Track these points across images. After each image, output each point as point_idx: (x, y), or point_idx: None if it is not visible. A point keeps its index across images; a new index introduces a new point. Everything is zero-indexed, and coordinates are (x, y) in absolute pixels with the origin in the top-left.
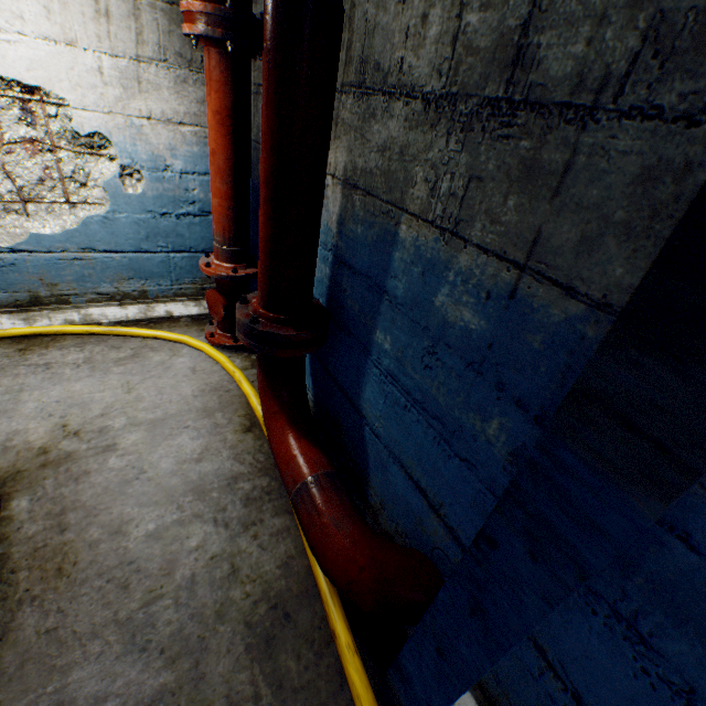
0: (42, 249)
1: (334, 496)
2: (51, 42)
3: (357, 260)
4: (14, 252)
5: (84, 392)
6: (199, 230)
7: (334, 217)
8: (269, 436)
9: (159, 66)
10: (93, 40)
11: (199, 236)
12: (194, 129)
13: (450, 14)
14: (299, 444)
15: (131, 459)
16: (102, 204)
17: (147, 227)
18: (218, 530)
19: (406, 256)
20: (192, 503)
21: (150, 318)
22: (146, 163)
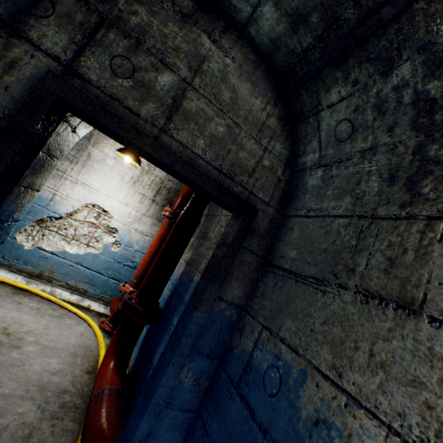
0: (63, 256)
1: (114, 399)
2: (121, 203)
3: (180, 288)
4: (52, 253)
5: (26, 319)
6: (129, 273)
7: (180, 273)
8: (101, 365)
9: (149, 218)
10: (134, 206)
11: (127, 276)
12: (150, 238)
13: (220, 227)
14: (113, 371)
15: (23, 356)
16: (99, 249)
17: (109, 264)
18: (38, 410)
19: (193, 285)
20: (35, 391)
21: (79, 304)
22: (125, 242)
